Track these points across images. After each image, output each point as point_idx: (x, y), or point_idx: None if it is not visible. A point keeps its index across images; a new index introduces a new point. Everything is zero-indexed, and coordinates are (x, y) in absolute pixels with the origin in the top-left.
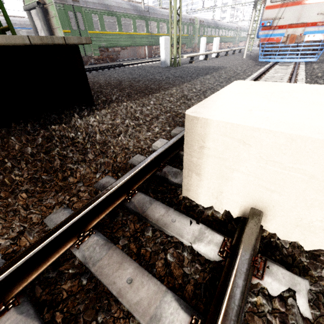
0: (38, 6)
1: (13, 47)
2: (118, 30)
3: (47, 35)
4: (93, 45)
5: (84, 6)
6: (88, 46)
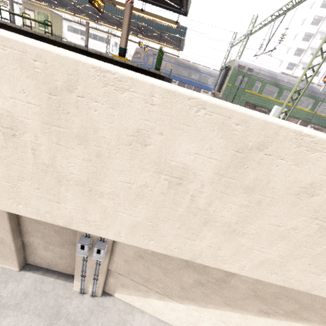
0: (224, 69)
1: (133, 66)
2: (275, 98)
3: (218, 84)
4: (243, 99)
5: (254, 75)
6: (238, 98)
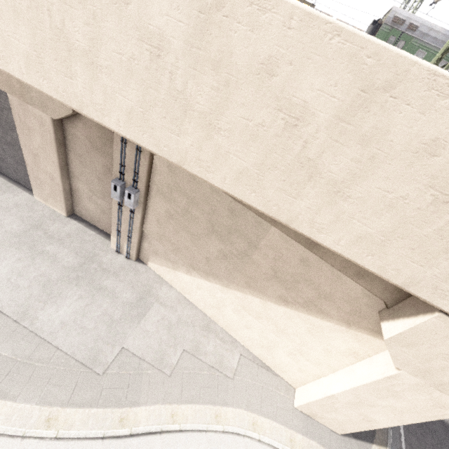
0: (372, 25)
1: None
2: None
3: None
4: None
5: (418, 38)
6: None
